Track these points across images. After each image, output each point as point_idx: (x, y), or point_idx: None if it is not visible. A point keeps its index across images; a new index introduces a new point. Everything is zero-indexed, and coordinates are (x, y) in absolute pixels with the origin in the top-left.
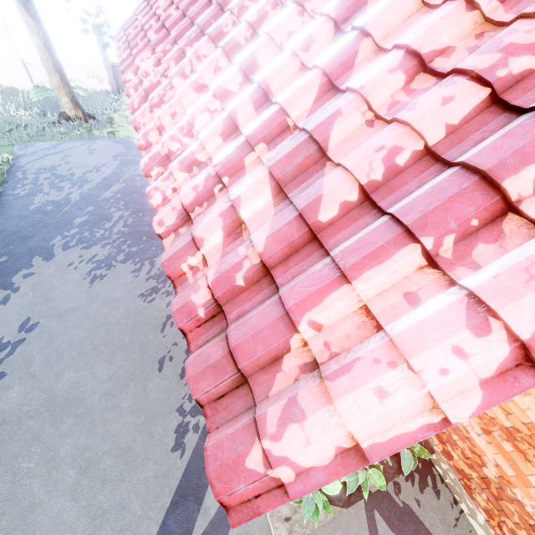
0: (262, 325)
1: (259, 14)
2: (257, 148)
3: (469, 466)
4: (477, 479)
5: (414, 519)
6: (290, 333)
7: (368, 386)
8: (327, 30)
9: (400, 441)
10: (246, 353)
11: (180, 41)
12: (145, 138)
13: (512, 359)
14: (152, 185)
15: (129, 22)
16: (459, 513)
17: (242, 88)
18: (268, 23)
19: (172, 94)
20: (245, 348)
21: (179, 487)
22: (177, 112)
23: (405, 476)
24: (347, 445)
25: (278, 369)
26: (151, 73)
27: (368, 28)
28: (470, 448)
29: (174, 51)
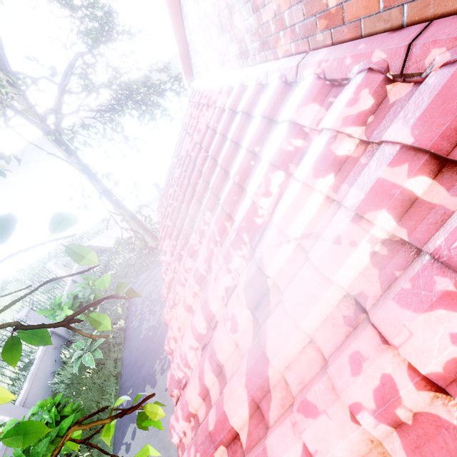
0: None
1: (207, 251)
2: (219, 449)
3: None
4: None
5: None
6: None
7: None
8: (245, 314)
9: None
10: None
11: (177, 246)
12: (169, 345)
13: None
14: (172, 418)
15: (161, 201)
16: None
17: (208, 331)
18: (215, 259)
19: (179, 297)
20: None
21: None
22: (181, 326)
23: None
24: None
25: None
26: (170, 262)
27: (268, 355)
28: None
29: (176, 253)
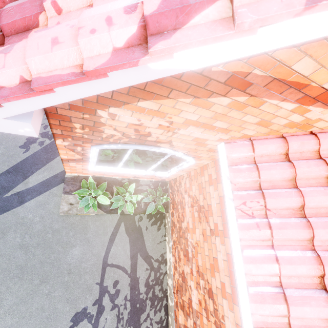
0: (27, 0)
1: None
2: None
3: (178, 221)
4: (178, 227)
5: (140, 233)
6: (40, 10)
7: (50, 35)
8: None
9: (54, 78)
10: (8, 16)
11: None
12: None
13: (137, 38)
14: None
15: None
16: (163, 240)
17: None
18: None
19: None
20: (9, 12)
21: (15, 166)
22: None
23: (148, 216)
24: (28, 77)
25: (26, 36)
26: None
27: None
28: (182, 213)
29: None
